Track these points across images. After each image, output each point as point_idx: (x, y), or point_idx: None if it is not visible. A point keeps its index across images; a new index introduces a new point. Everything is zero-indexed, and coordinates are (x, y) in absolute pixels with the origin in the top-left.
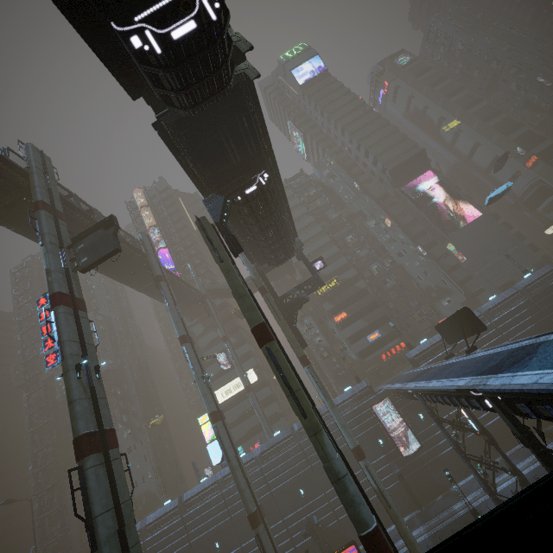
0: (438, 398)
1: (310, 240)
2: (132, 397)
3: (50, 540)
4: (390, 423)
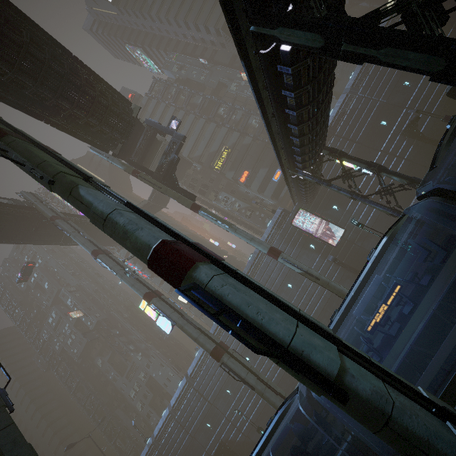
0: (295, 144)
1: (190, 131)
2: (129, 330)
3: (128, 453)
4: (313, 228)
